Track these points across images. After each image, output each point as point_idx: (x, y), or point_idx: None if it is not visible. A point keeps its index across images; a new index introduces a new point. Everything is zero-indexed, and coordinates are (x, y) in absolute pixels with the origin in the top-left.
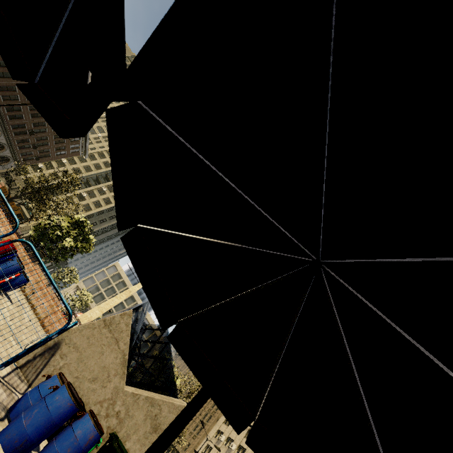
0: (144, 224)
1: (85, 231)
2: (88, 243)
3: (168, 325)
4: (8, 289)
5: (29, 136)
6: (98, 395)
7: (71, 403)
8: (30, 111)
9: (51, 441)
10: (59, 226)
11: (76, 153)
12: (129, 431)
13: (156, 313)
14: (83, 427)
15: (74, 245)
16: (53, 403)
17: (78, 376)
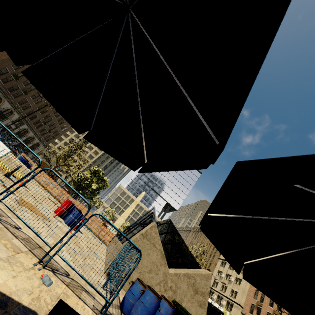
0: (211, 213)
1: (101, 175)
2: (104, 182)
3: (240, 270)
4: (78, 227)
5: (44, 126)
6: (155, 279)
7: (156, 299)
8: (39, 111)
9: None
10: (86, 178)
11: None
12: (181, 296)
13: (232, 266)
14: (163, 307)
15: (98, 187)
16: (146, 302)
17: (140, 271)
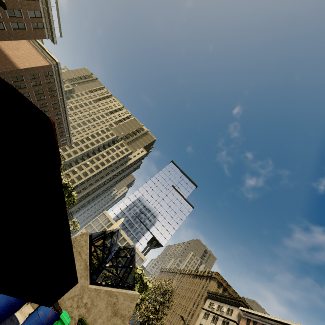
0: None
1: (69, 189)
2: (72, 197)
3: None
4: None
5: None
6: (69, 293)
7: None
8: None
9: (23, 321)
10: None
11: (65, 143)
12: (95, 316)
13: None
14: (44, 309)
15: None
16: None
17: None
